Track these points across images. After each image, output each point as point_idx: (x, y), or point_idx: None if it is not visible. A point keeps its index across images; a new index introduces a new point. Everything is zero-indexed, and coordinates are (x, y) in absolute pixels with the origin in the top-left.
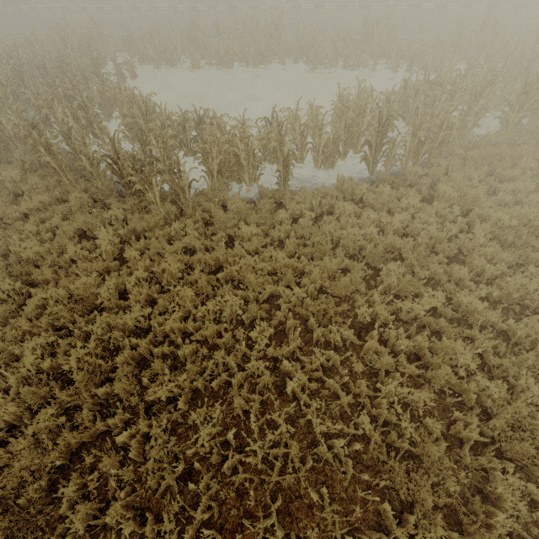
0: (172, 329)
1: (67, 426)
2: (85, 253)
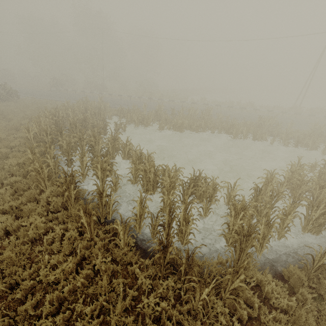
0: None
1: None
2: None
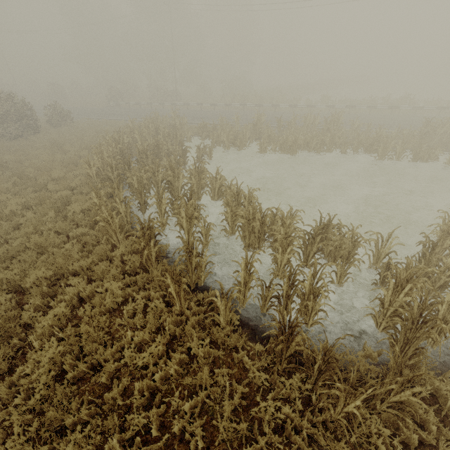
0: None
1: None
2: None
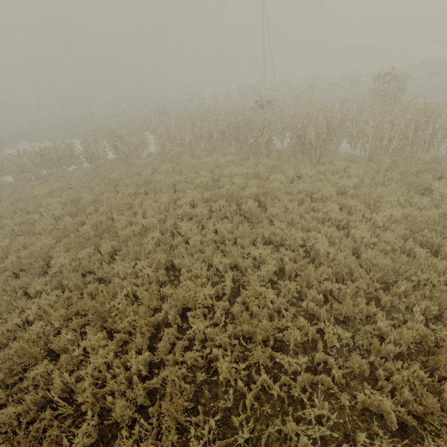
0: None
1: None
2: None
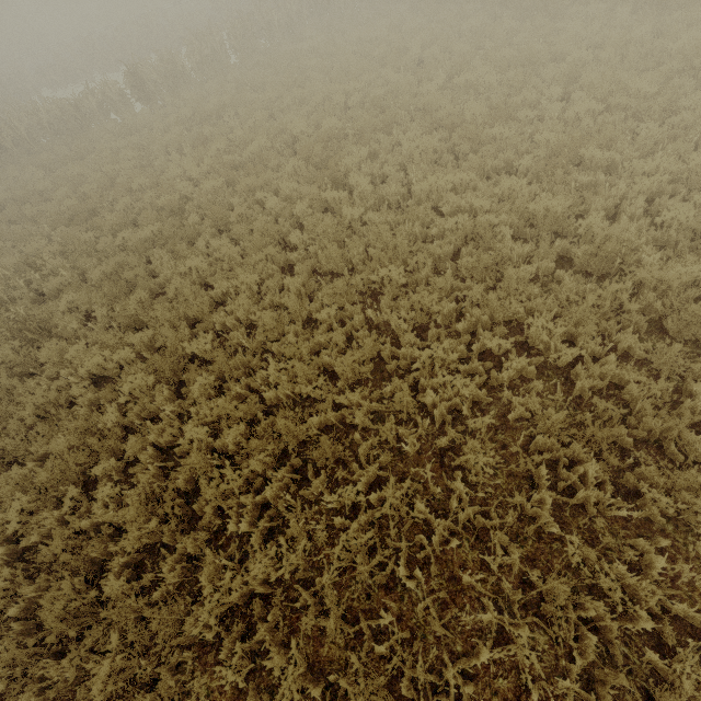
0: None
1: None
2: None
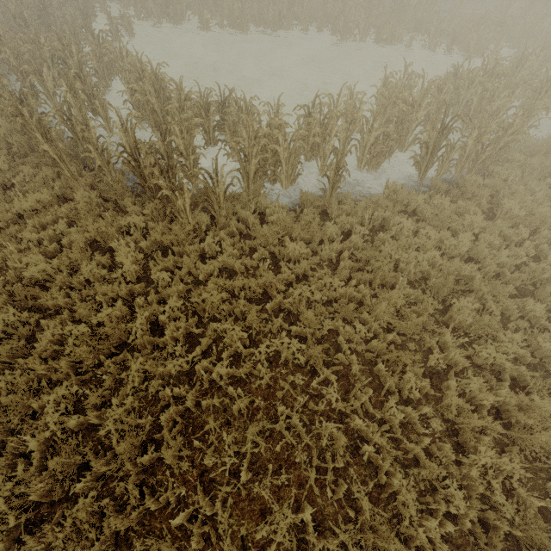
0: (218, 373)
1: (110, 505)
2: (103, 272)
